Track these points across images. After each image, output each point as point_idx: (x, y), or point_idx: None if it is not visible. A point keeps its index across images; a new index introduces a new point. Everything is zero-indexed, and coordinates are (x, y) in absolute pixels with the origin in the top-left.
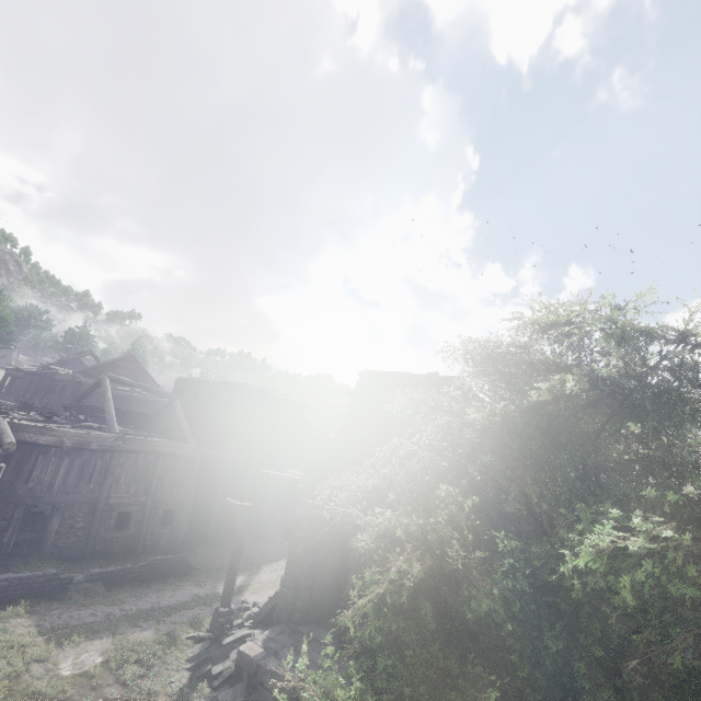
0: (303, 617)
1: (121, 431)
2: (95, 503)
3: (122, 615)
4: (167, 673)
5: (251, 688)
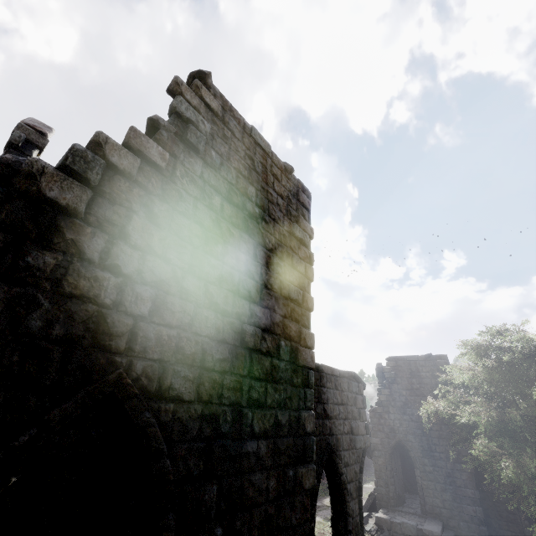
0: (395, 502)
1: None
2: None
3: None
4: None
5: (390, 535)
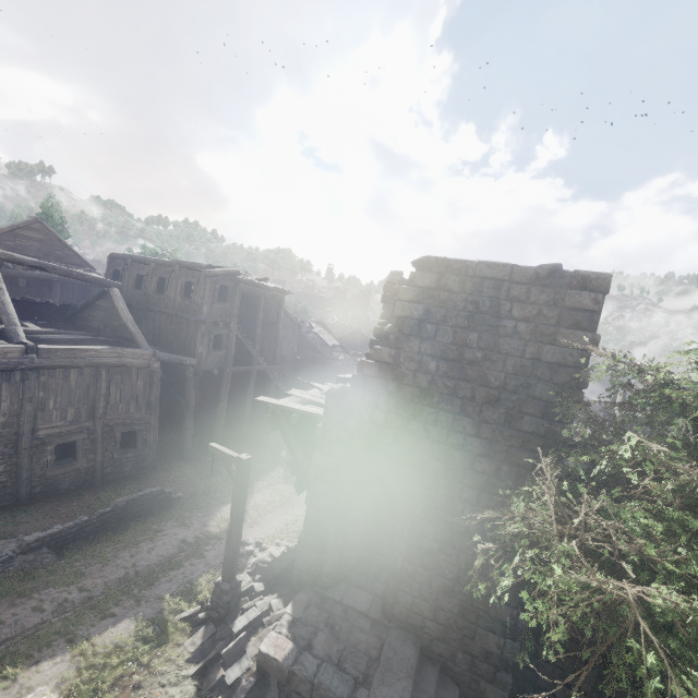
0: (332, 580)
1: (36, 332)
2: (16, 439)
3: (82, 599)
4: (161, 693)
5: (283, 696)
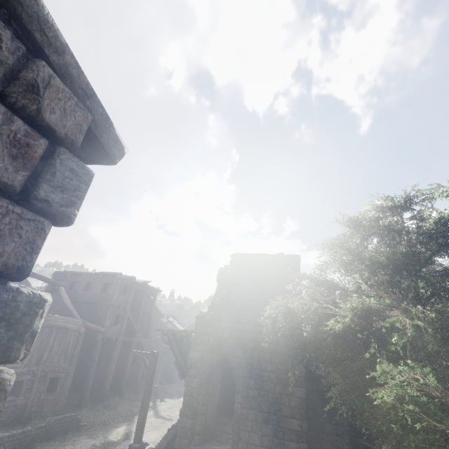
0: (201, 438)
1: None
2: None
3: None
4: None
5: None
